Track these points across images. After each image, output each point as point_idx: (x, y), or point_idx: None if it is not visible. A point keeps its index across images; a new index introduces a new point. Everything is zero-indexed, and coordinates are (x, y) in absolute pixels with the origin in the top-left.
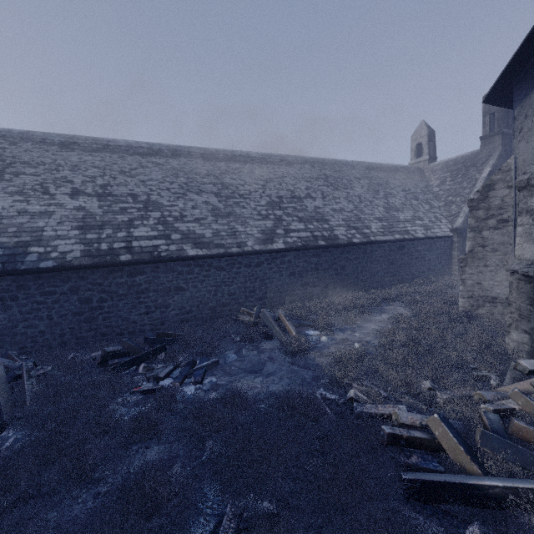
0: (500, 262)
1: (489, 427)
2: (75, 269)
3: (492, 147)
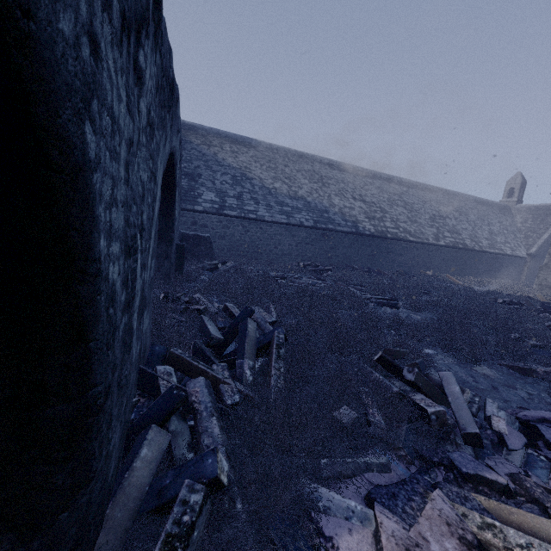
0: None
1: None
2: (374, 237)
3: None
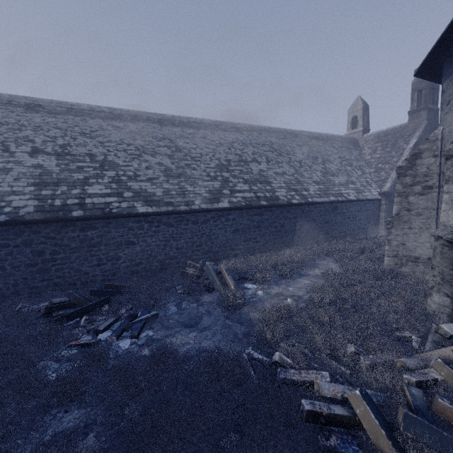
0: (423, 225)
1: (412, 404)
2: (27, 224)
3: (419, 121)
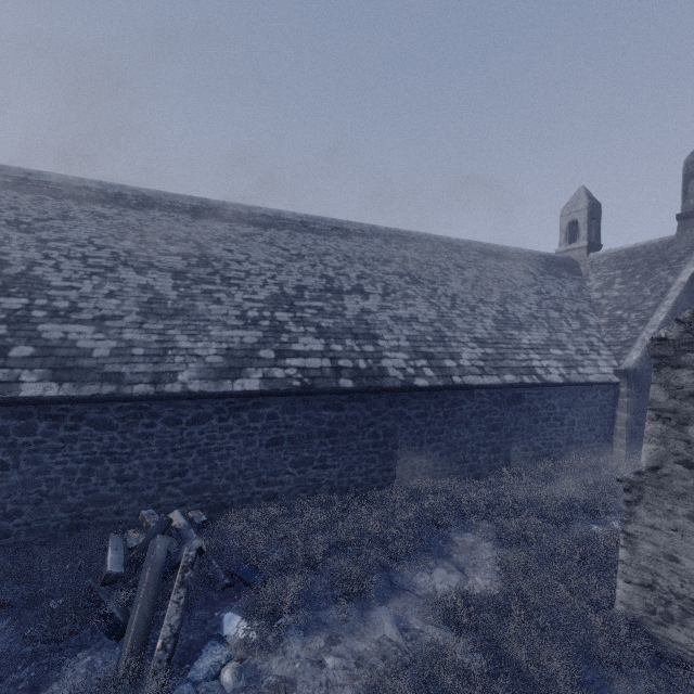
0: None
1: None
2: None
3: None
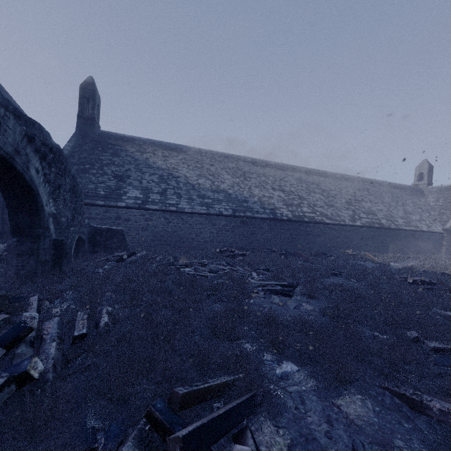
0: None
1: None
2: (291, 221)
3: None
